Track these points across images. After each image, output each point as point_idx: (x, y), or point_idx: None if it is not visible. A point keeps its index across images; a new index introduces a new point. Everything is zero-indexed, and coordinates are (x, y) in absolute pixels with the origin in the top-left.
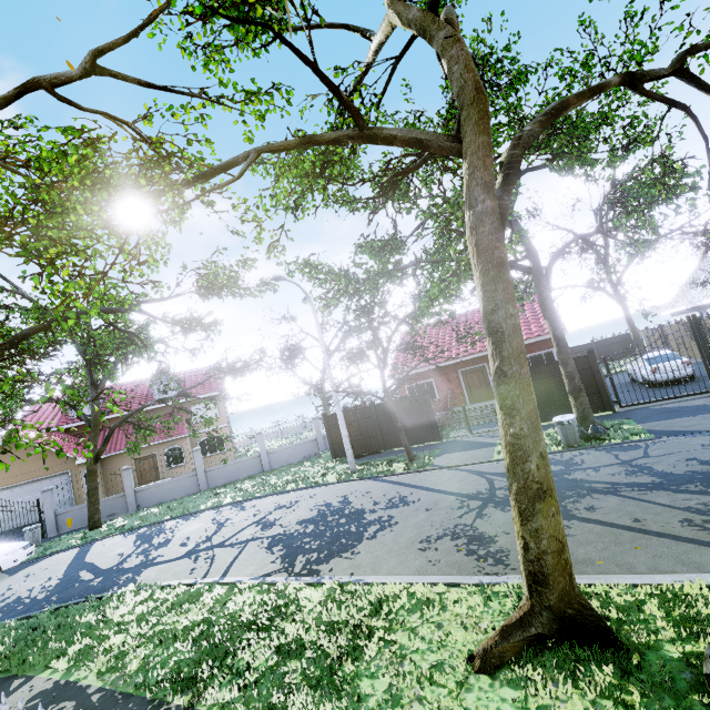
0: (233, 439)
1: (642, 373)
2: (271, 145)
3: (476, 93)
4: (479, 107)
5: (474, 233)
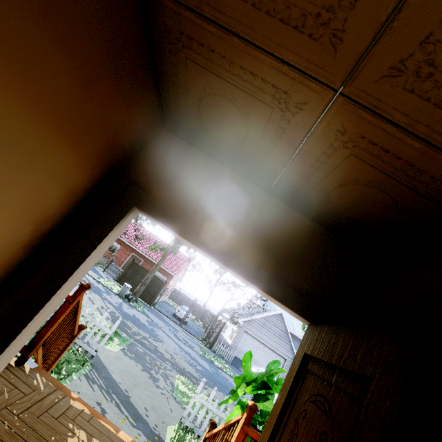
0: None
1: (177, 309)
2: None
3: None
4: None
5: None
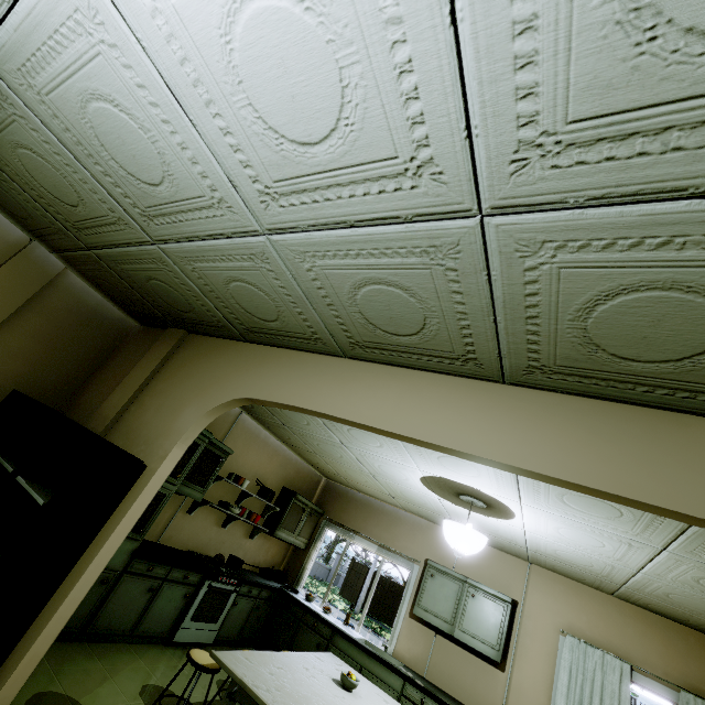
0: None
1: None
2: None
3: None
4: None
5: None
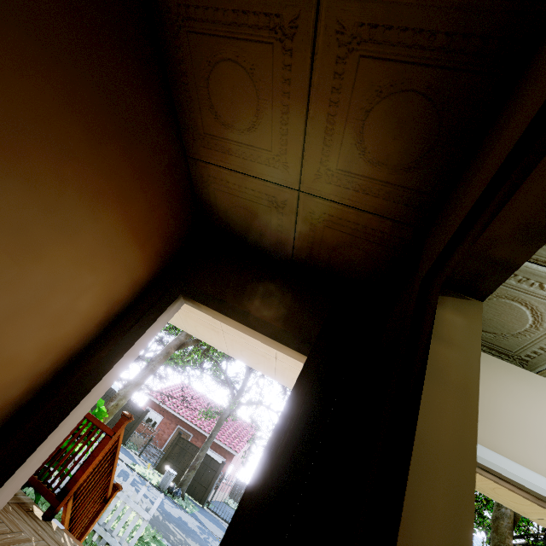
0: None
1: None
2: None
3: None
4: None
5: (173, 340)
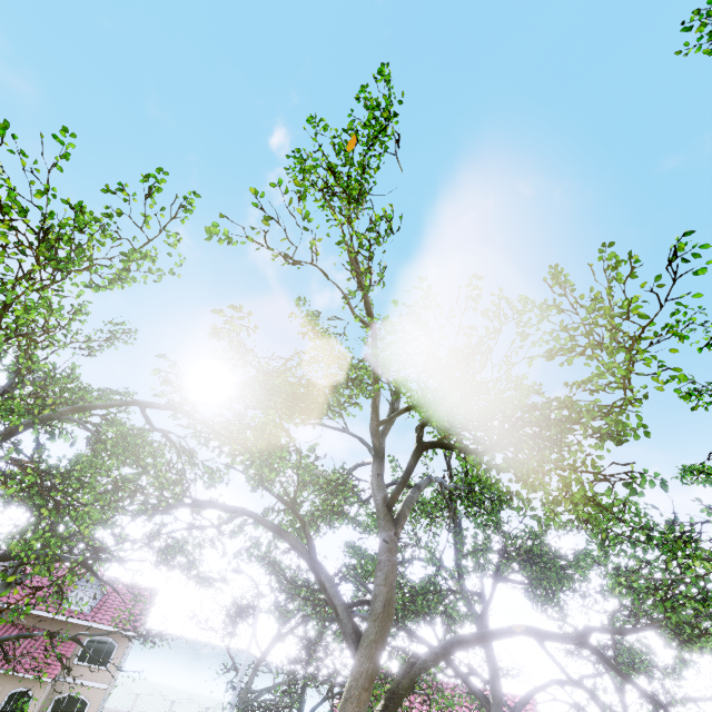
0: (102, 708)
1: None
2: (254, 514)
3: (382, 611)
4: (380, 627)
5: None
